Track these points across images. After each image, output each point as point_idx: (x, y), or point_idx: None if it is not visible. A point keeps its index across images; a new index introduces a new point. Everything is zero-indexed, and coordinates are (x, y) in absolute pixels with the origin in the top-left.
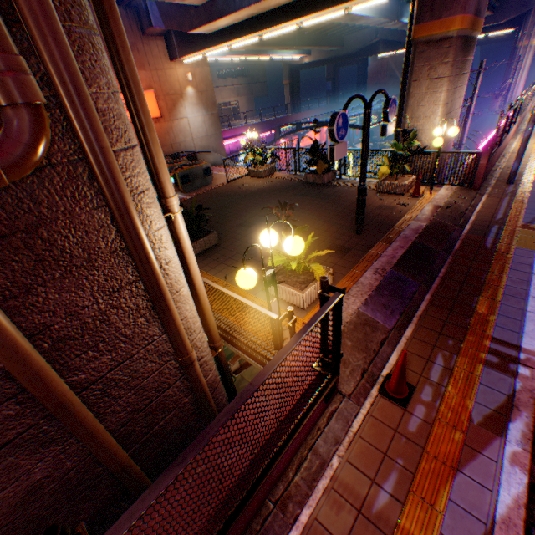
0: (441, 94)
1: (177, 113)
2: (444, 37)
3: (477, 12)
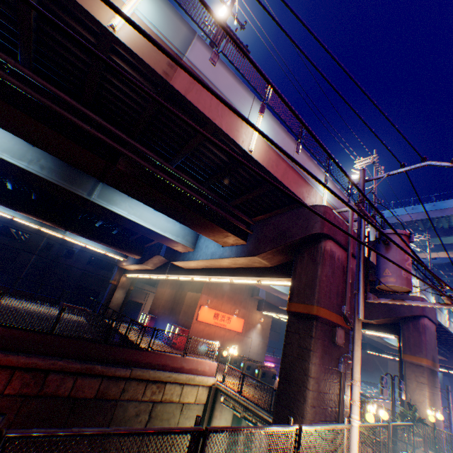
0: (425, 391)
1: (248, 333)
2: (418, 363)
3: (433, 359)
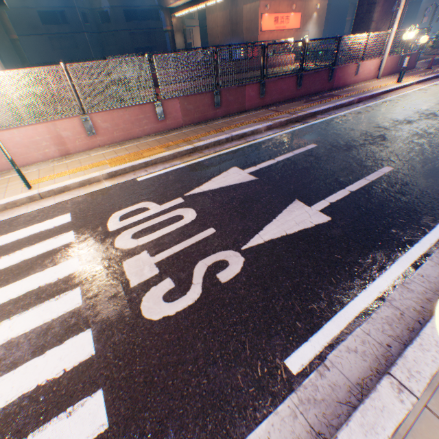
0: None
1: (305, 28)
2: None
3: None
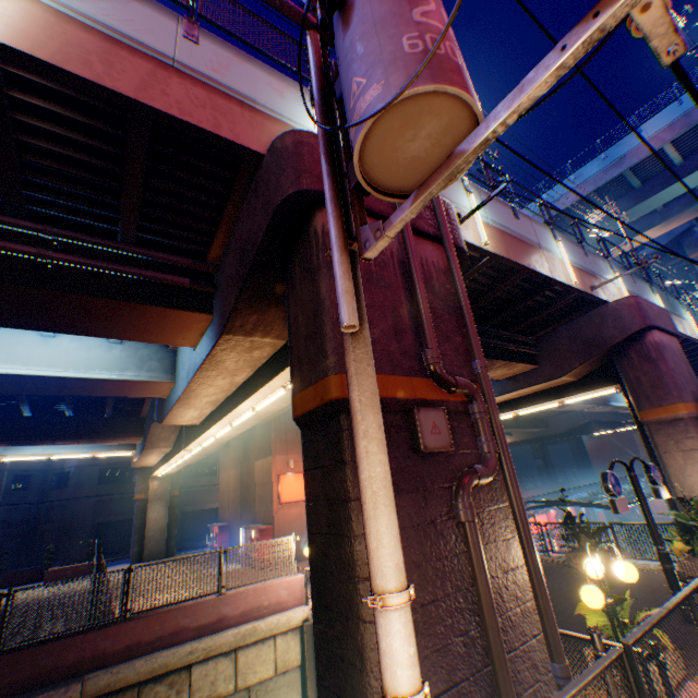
0: None
1: None
2: (673, 417)
3: (696, 399)
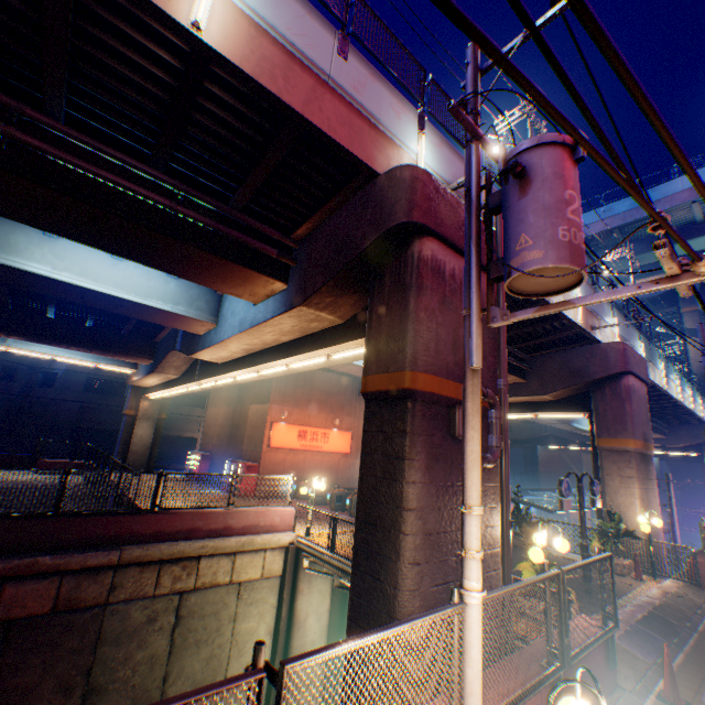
0: (634, 489)
1: None
2: (622, 448)
3: (644, 438)
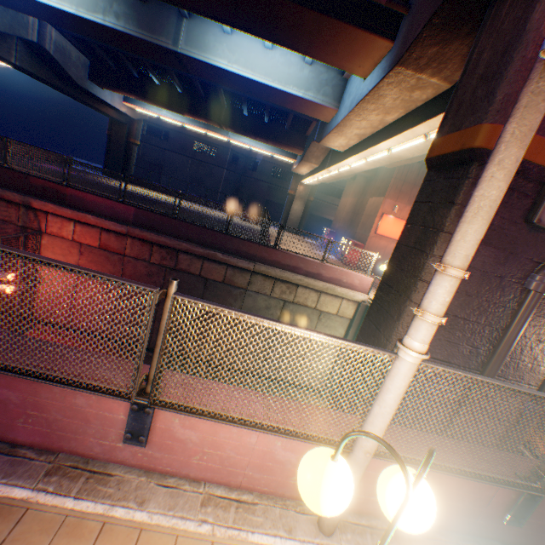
0: None
1: None
2: None
3: None
